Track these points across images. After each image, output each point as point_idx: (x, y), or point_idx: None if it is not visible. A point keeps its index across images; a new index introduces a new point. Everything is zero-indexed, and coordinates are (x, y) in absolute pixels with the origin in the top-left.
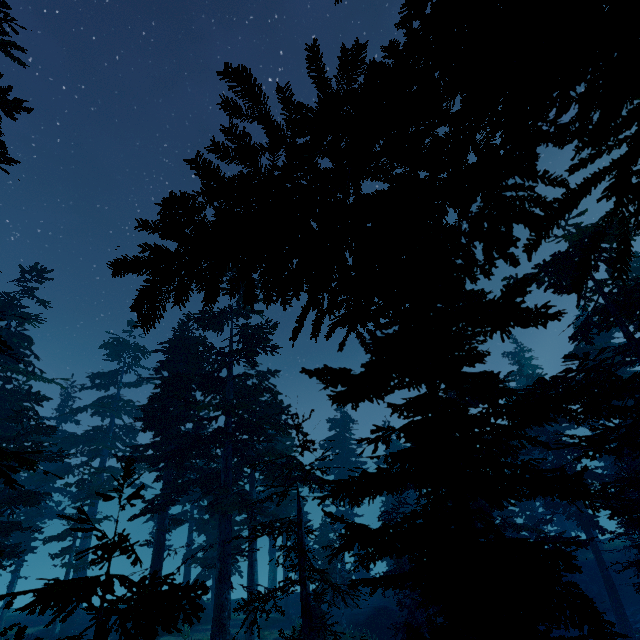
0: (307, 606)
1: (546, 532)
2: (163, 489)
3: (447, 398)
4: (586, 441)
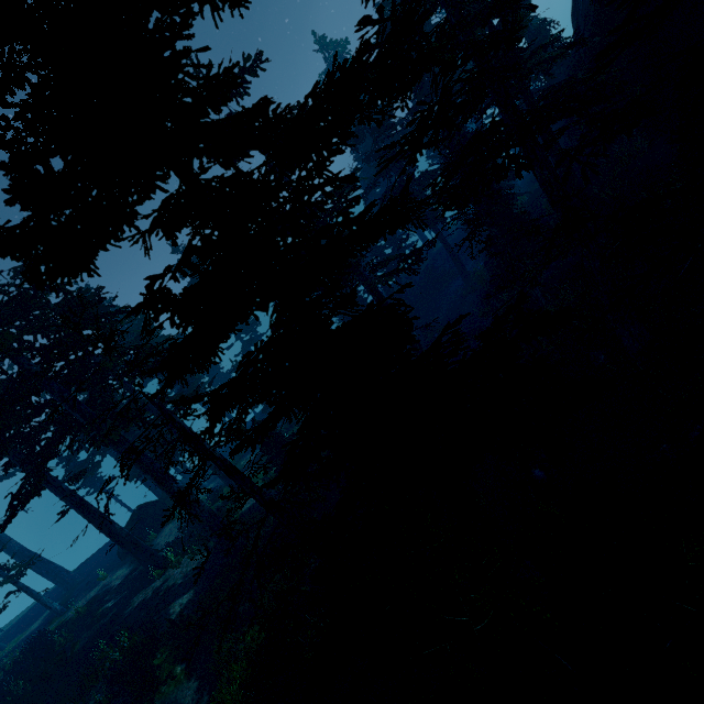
0: (229, 468)
1: (404, 254)
2: (25, 471)
3: (217, 178)
4: (406, 144)
